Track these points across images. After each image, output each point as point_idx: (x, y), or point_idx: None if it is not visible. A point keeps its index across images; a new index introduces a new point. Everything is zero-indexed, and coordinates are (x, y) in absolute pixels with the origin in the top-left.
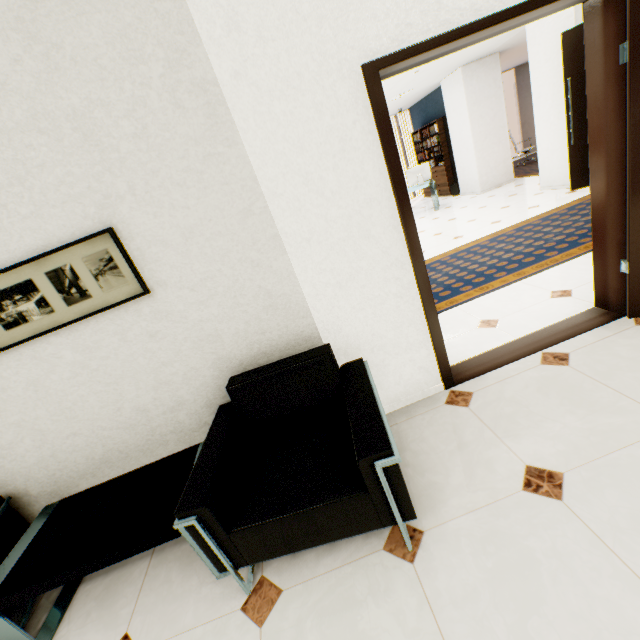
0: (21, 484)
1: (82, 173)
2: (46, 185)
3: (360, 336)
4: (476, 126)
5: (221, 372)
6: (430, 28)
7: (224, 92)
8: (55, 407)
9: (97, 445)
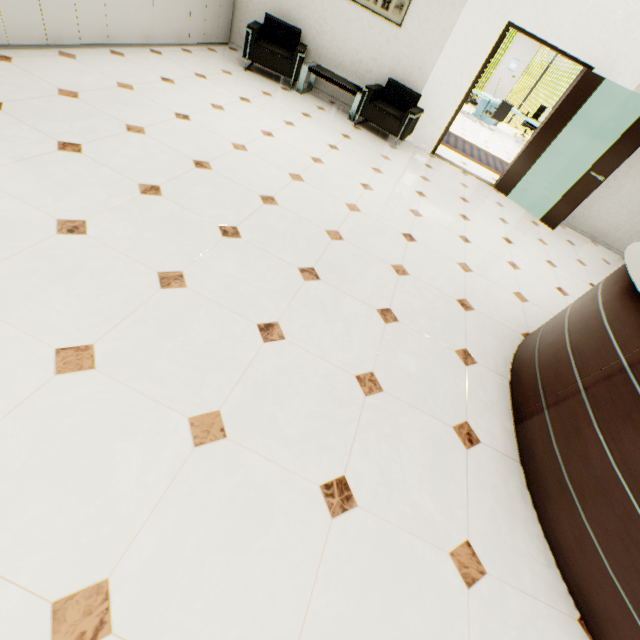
0: (312, 49)
1: None
2: None
3: (429, 107)
4: None
5: (389, 75)
6: (533, 30)
7: None
8: (345, 35)
9: (340, 60)
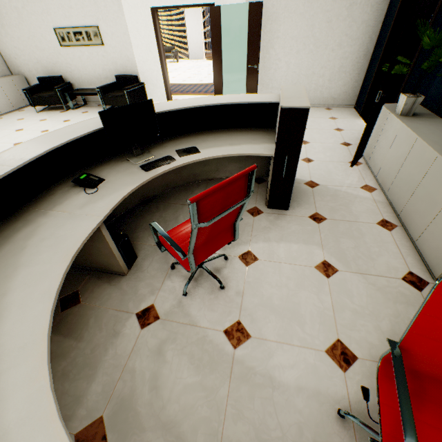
0: (74, 82)
1: (94, 11)
2: (87, 11)
3: (148, 79)
4: None
5: (117, 73)
6: (166, 4)
7: (122, 3)
8: (83, 65)
9: (90, 80)
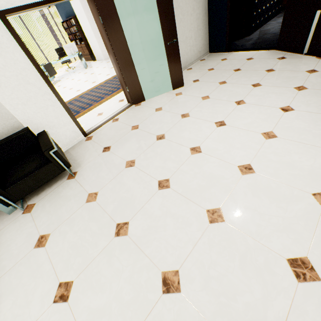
0: None
1: None
2: None
3: (42, 123)
4: (92, 24)
5: None
6: (23, 0)
7: None
8: None
9: None
